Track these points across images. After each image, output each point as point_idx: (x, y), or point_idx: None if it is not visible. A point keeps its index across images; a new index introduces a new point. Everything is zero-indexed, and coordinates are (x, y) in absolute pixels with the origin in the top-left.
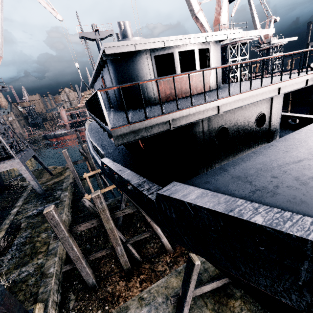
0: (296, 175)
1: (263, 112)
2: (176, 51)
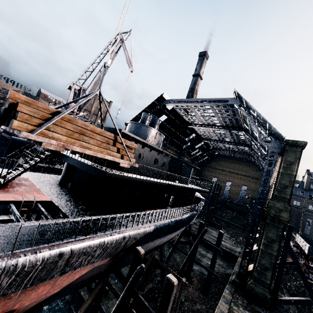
0: None
1: None
2: None
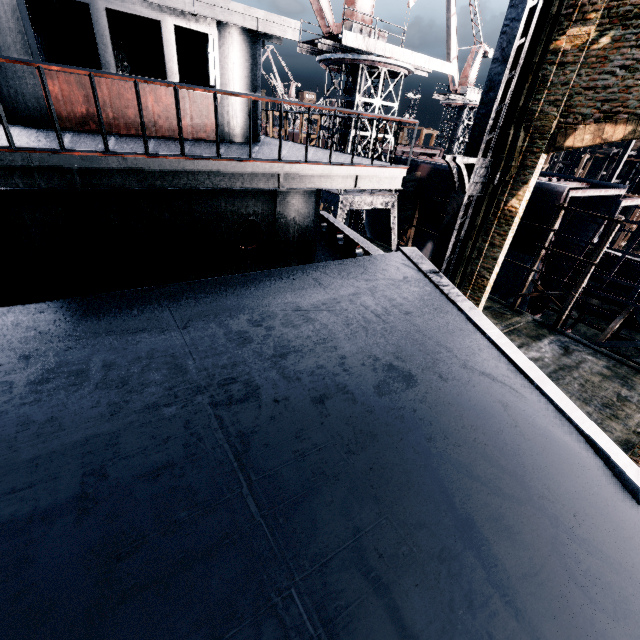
0: (71, 360)
1: (253, 217)
2: (98, 4)
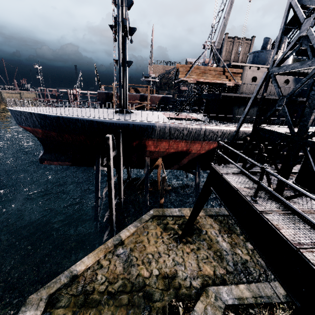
0: None
1: None
2: None
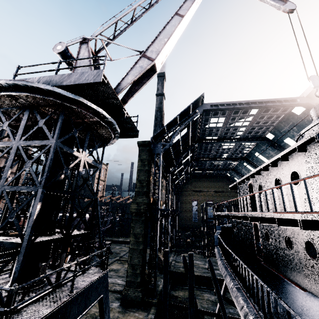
0: None
1: None
2: None
